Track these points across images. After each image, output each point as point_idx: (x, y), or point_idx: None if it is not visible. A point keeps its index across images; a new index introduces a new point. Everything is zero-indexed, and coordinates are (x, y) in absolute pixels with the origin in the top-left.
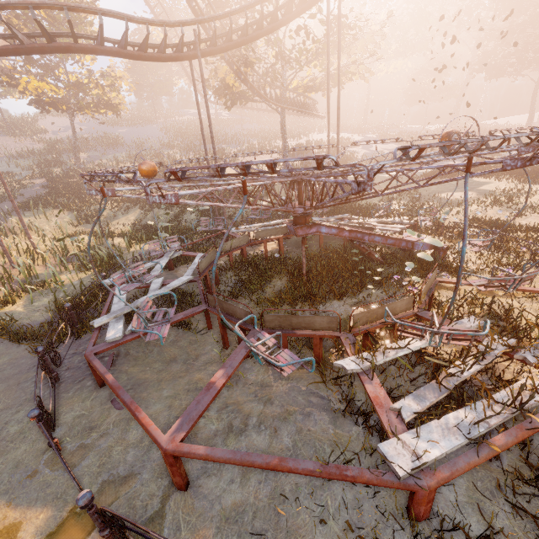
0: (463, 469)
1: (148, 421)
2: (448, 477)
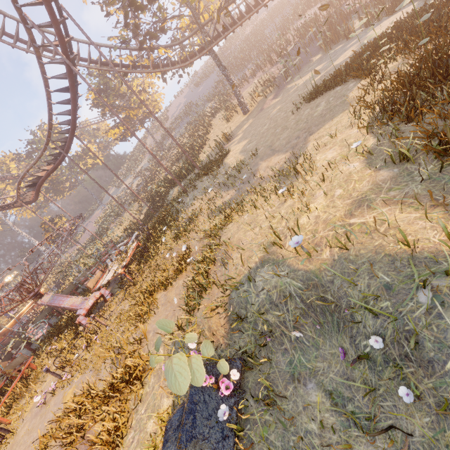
0: None
1: None
2: None
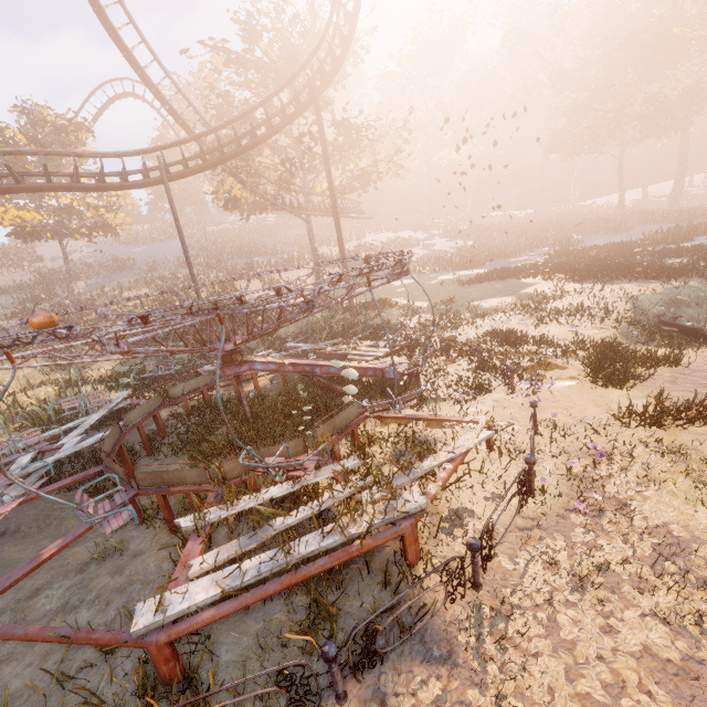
0: (205, 621)
1: None
2: (184, 631)
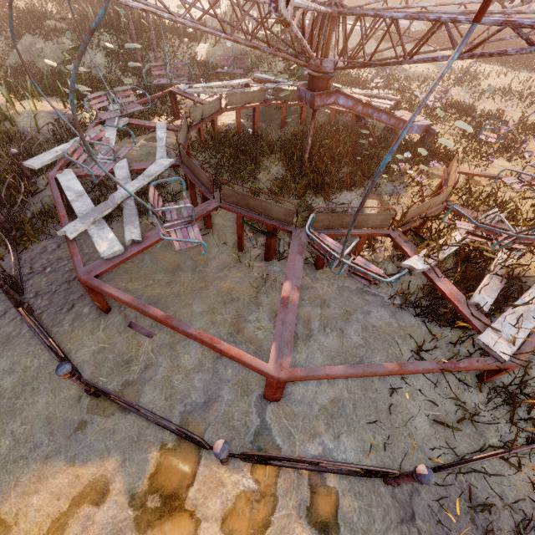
0: None
1: (238, 352)
2: (529, 353)
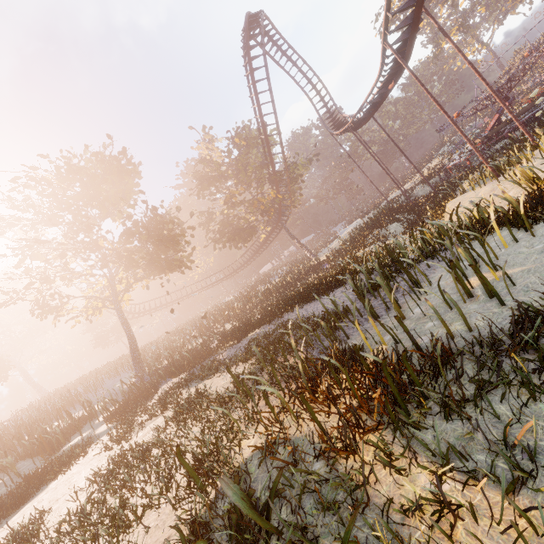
0: None
1: None
2: None
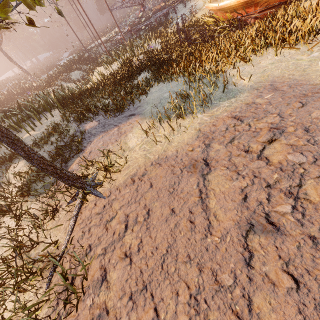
0: None
1: None
2: None
